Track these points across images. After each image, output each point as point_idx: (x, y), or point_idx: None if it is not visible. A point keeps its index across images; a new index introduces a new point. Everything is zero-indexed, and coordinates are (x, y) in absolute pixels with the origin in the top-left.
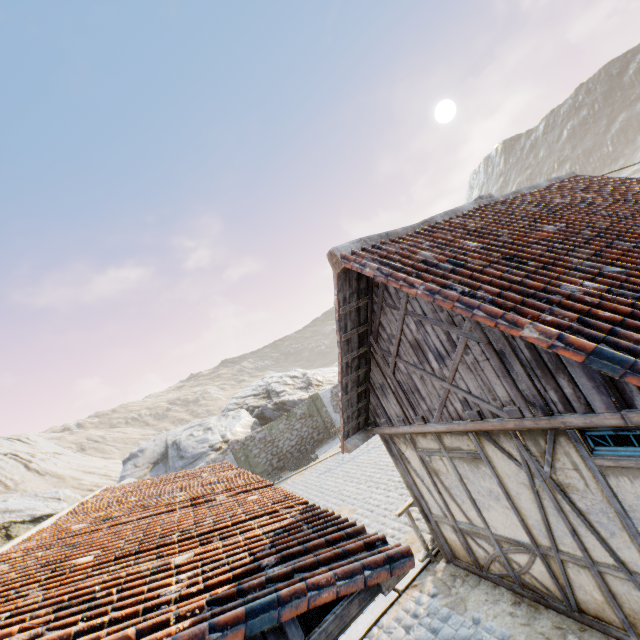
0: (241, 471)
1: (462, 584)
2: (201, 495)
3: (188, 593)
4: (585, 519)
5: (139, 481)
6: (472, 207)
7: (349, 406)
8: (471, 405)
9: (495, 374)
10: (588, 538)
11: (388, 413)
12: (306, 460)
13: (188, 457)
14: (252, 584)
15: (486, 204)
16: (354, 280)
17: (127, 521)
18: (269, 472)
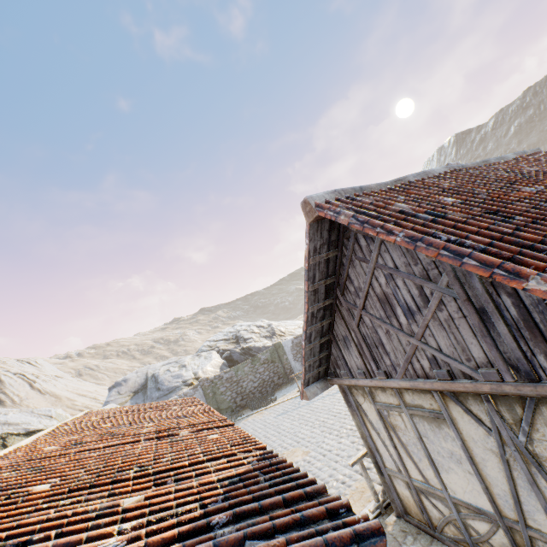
0: (206, 407)
1: (413, 542)
2: (166, 428)
3: None
4: None
5: (117, 408)
6: (443, 171)
7: (311, 355)
8: (440, 364)
9: (472, 333)
10: None
11: (349, 365)
12: (266, 401)
13: (164, 389)
14: None
15: (457, 169)
16: (325, 231)
17: (94, 448)
18: (233, 409)
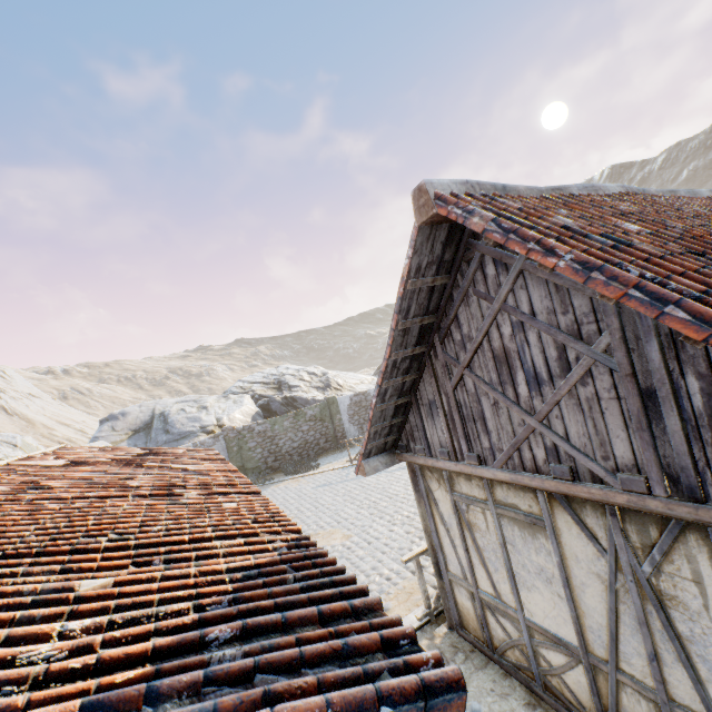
0: (227, 465)
1: (464, 661)
2: (167, 484)
3: (63, 669)
4: (682, 647)
5: (106, 447)
6: (618, 191)
7: (381, 419)
8: (562, 457)
9: (623, 422)
10: (674, 670)
11: (429, 439)
12: (306, 467)
13: (174, 433)
14: (177, 683)
15: (636, 192)
16: (440, 243)
17: (58, 497)
18: (261, 470)
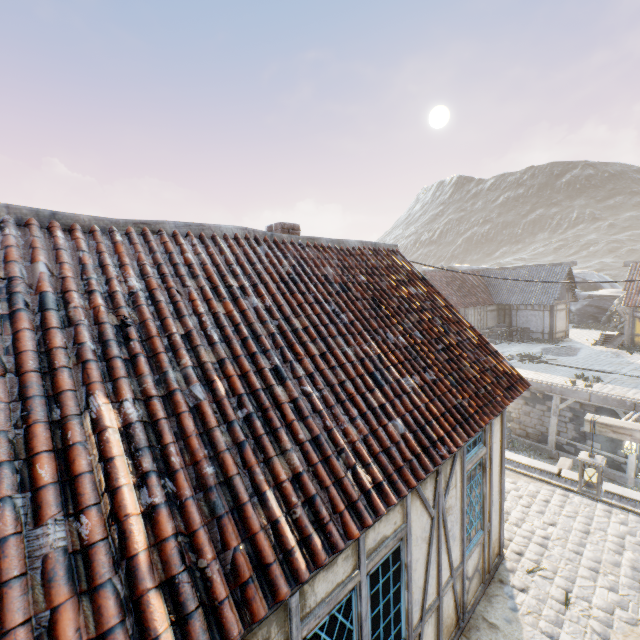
0: None
1: None
2: None
3: None
4: None
5: None
6: (236, 232)
7: None
8: None
9: None
10: None
11: None
12: None
13: None
14: None
15: (257, 237)
16: None
17: None
18: None
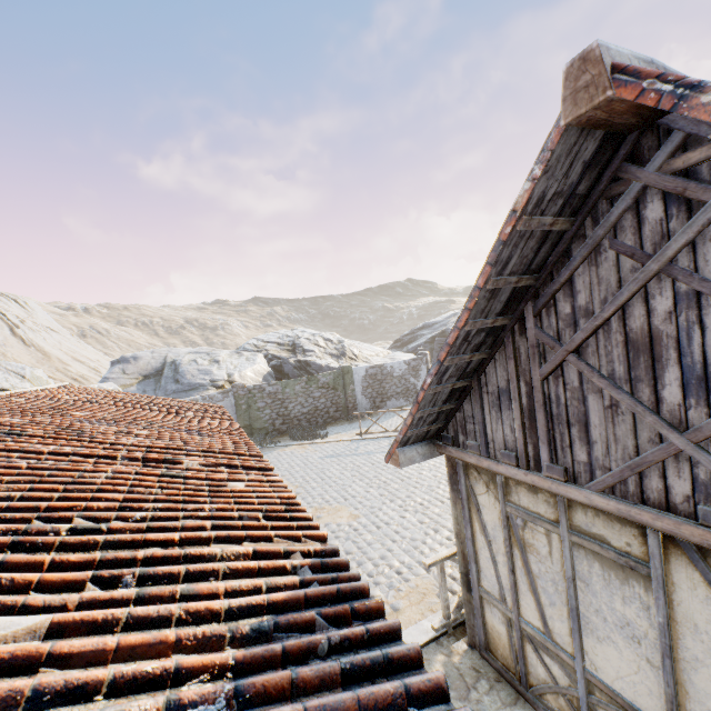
0: (235, 427)
1: (489, 691)
2: (166, 446)
3: None
4: None
5: (110, 391)
6: None
7: (430, 403)
8: None
9: None
10: None
11: (489, 436)
12: (313, 434)
13: (184, 383)
14: None
15: None
16: (580, 163)
17: (31, 450)
18: (268, 431)
